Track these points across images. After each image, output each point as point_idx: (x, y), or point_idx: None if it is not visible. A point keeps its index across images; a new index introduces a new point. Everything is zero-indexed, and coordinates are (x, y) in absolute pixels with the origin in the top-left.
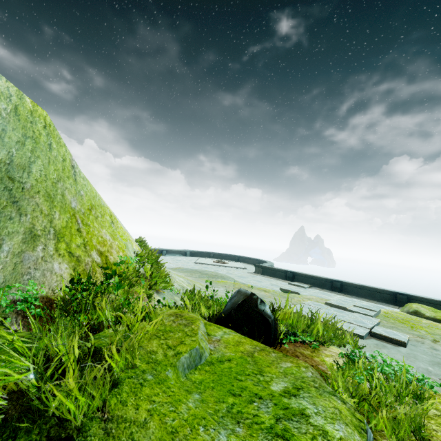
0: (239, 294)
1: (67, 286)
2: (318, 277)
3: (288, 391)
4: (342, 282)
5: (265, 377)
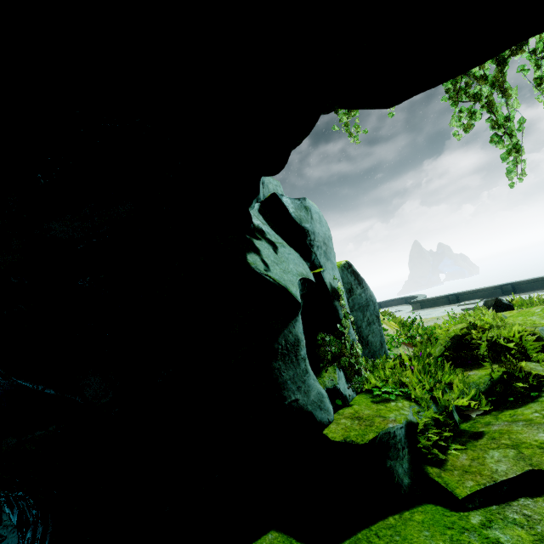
0: (488, 301)
1: (396, 332)
2: (484, 288)
3: (542, 309)
4: (512, 283)
5: (531, 311)
